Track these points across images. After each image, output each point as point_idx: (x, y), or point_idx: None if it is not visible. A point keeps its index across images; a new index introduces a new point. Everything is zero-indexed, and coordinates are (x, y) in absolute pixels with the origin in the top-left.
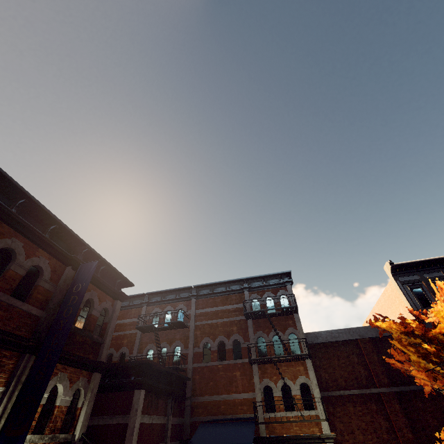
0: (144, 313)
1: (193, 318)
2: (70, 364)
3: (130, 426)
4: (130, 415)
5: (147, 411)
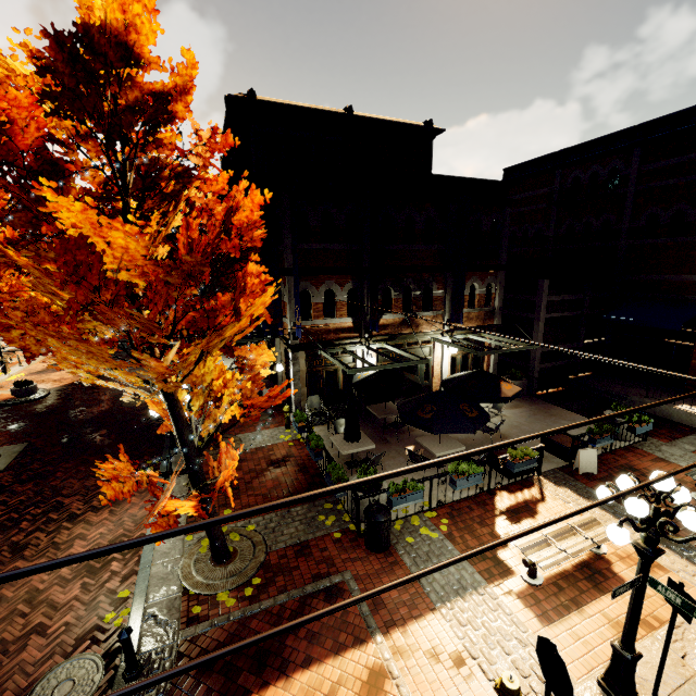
0: (558, 180)
1: (633, 180)
2: (477, 271)
3: (537, 303)
4: (537, 297)
5: (555, 292)
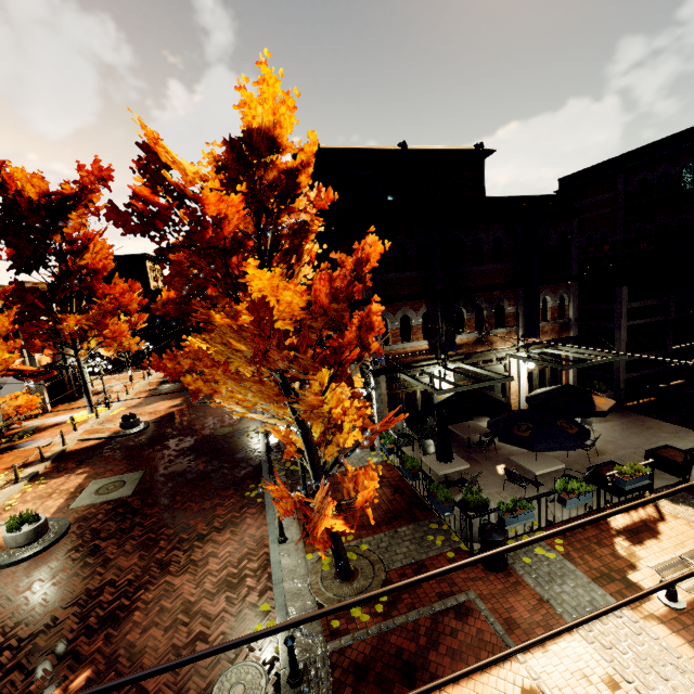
0: (622, 184)
1: None
2: (548, 284)
3: (616, 312)
4: (615, 305)
5: (635, 299)
